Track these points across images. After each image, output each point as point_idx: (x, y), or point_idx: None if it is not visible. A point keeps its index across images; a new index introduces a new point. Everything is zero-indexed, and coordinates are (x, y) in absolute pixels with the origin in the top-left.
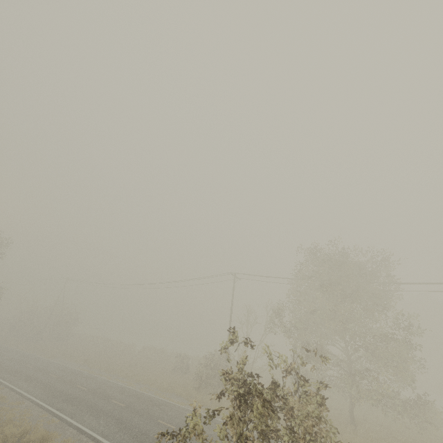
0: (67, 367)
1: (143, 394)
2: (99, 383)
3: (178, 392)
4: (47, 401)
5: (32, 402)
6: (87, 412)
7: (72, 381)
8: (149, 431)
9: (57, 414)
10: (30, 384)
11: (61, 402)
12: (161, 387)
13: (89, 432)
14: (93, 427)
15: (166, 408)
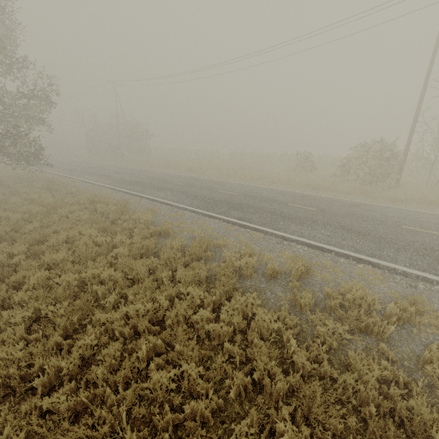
0: (180, 175)
1: (309, 195)
2: (239, 187)
3: (345, 190)
4: (212, 211)
5: (194, 212)
6: (283, 221)
7: (207, 187)
8: (427, 244)
9: (248, 226)
10: (165, 193)
11: (230, 210)
12: (314, 186)
13: (335, 249)
14: (328, 242)
15: (371, 209)
